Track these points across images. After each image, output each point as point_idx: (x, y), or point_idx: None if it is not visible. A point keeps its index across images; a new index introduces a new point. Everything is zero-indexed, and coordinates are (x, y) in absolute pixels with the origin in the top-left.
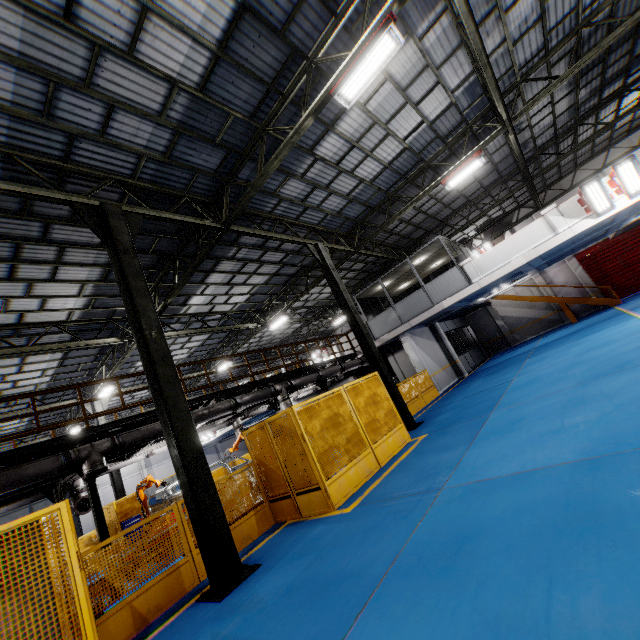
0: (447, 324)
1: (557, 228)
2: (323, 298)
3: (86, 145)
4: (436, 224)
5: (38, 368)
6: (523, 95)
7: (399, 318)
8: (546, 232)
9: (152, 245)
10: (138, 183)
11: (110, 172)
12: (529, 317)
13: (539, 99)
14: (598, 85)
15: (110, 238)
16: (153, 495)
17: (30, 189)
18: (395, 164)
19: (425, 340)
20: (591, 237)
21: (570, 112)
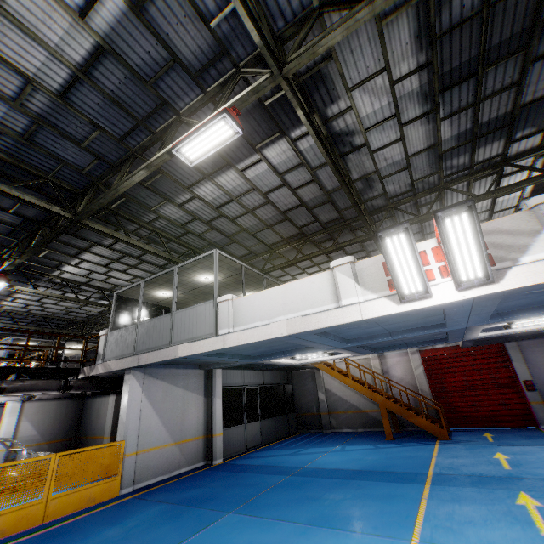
0: (247, 375)
1: (342, 296)
2: (122, 284)
3: None
4: (264, 248)
5: None
6: (338, 61)
7: (134, 344)
8: (328, 297)
9: None
10: None
11: None
12: (353, 403)
13: (330, 33)
14: (470, 130)
15: None
16: None
17: None
18: (103, 81)
19: (177, 389)
20: (419, 336)
21: (431, 159)
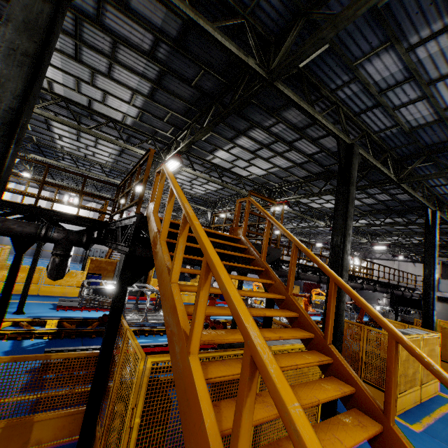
0: None
1: None
2: (403, 242)
3: (446, 186)
4: None
5: (272, 211)
6: None
7: None
8: None
9: (394, 206)
10: (439, 197)
11: (435, 191)
12: None
13: None
14: None
15: (433, 228)
16: (320, 301)
17: (423, 201)
18: None
19: None
20: None
21: None
